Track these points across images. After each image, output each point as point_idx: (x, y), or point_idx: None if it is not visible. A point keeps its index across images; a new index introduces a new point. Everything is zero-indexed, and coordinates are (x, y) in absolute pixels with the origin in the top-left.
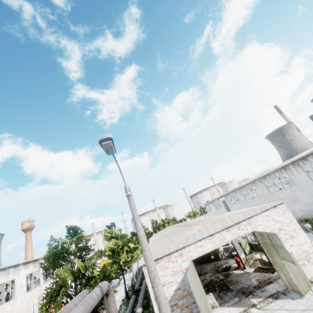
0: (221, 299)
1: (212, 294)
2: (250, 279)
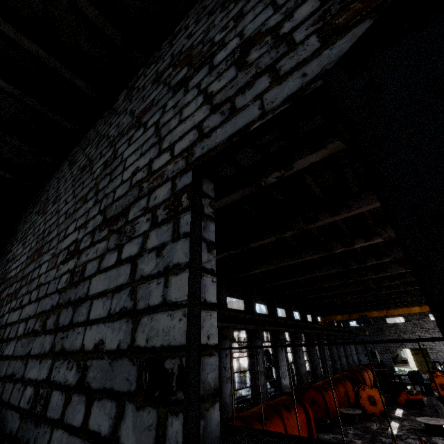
0: None
1: None
2: (408, 366)
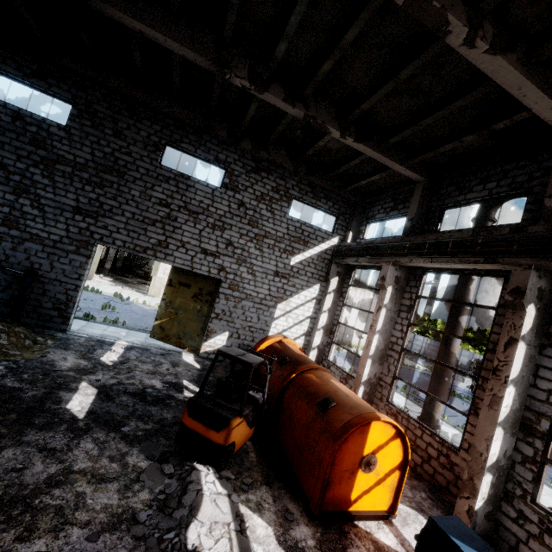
0: (114, 281)
1: (114, 279)
2: (145, 288)
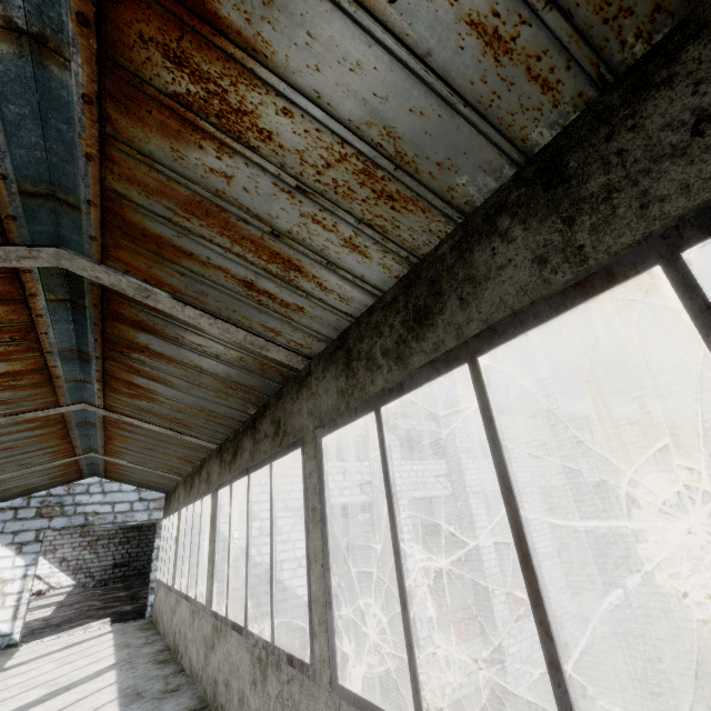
0: None
1: None
2: None
